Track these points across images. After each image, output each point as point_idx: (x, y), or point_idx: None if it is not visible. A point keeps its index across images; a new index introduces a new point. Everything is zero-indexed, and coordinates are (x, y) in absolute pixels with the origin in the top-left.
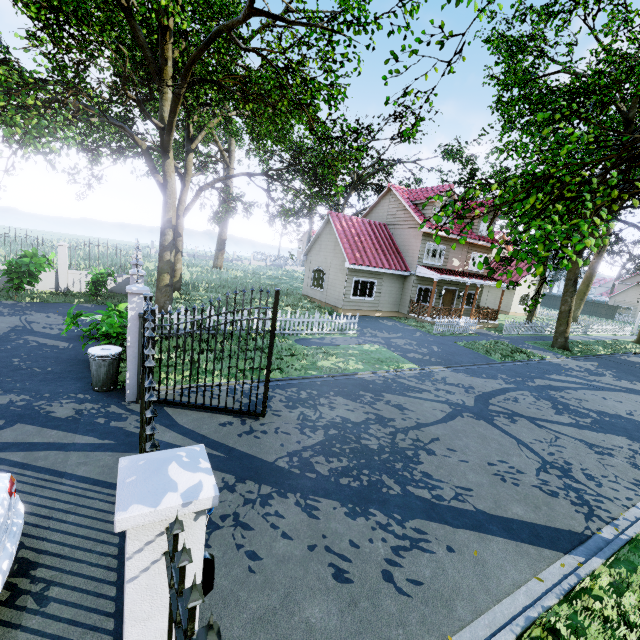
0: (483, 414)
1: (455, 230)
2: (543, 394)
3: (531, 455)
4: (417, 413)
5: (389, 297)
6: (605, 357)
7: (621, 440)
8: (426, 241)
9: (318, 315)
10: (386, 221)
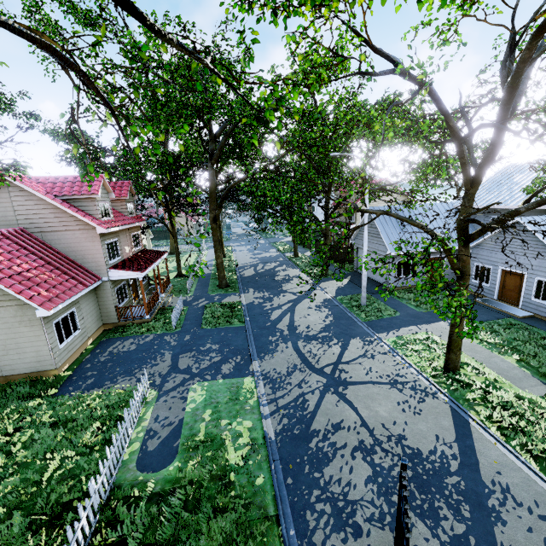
0: (338, 381)
1: (117, 219)
2: (302, 337)
3: (385, 386)
4: (346, 419)
5: (91, 316)
6: (242, 280)
7: (356, 342)
8: (104, 241)
9: (126, 413)
10: (19, 223)
